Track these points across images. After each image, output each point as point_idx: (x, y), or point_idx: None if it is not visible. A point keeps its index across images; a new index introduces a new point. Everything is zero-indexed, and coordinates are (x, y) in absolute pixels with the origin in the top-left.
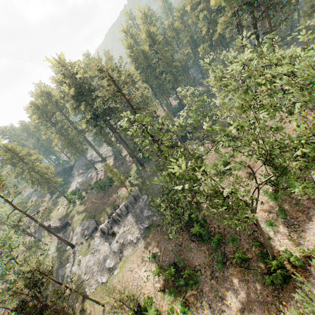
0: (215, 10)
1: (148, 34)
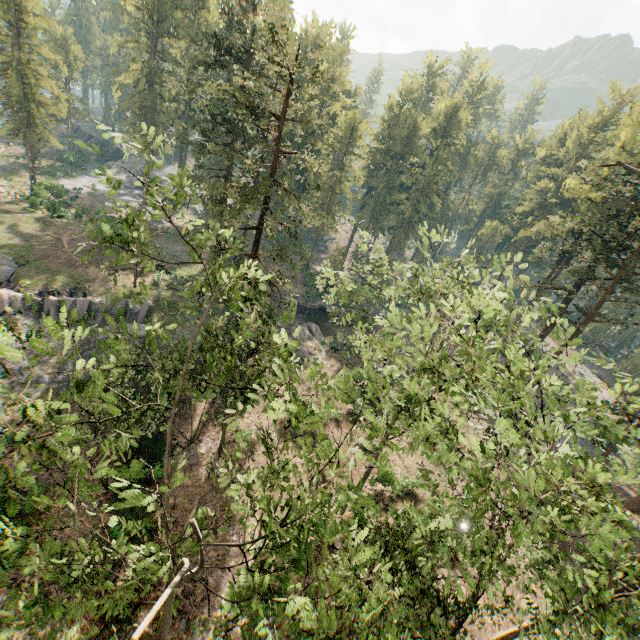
0: (568, 200)
1: (452, 113)
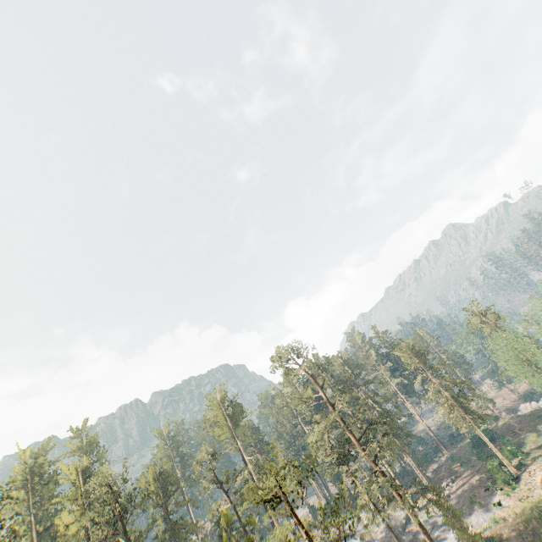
0: None
1: None
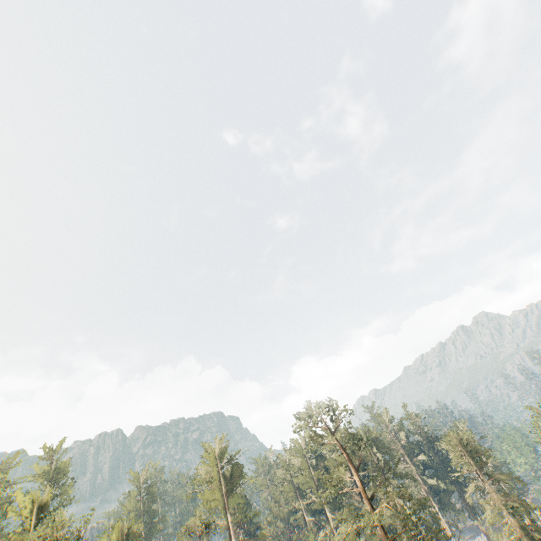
0: None
1: None
